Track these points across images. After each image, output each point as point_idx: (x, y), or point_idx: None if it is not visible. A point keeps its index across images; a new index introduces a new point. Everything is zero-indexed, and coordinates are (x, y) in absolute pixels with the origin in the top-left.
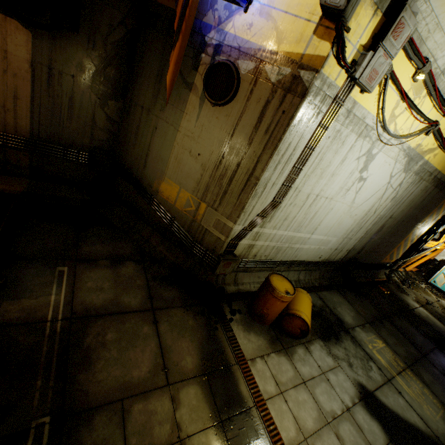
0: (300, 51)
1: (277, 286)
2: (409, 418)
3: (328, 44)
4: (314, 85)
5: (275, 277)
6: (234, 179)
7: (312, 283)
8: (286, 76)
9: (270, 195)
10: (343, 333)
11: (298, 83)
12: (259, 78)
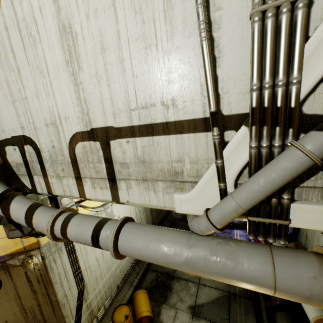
0: (21, 247)
1: (119, 321)
2: (212, 296)
3: (33, 237)
4: (44, 251)
5: (116, 312)
6: (43, 311)
7: (145, 264)
8: (24, 258)
9: (73, 291)
10: (172, 281)
11: (35, 256)
12: (9, 268)
